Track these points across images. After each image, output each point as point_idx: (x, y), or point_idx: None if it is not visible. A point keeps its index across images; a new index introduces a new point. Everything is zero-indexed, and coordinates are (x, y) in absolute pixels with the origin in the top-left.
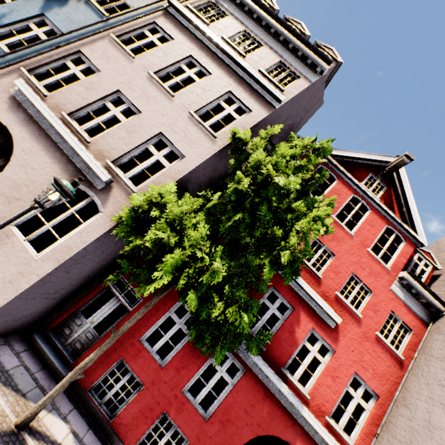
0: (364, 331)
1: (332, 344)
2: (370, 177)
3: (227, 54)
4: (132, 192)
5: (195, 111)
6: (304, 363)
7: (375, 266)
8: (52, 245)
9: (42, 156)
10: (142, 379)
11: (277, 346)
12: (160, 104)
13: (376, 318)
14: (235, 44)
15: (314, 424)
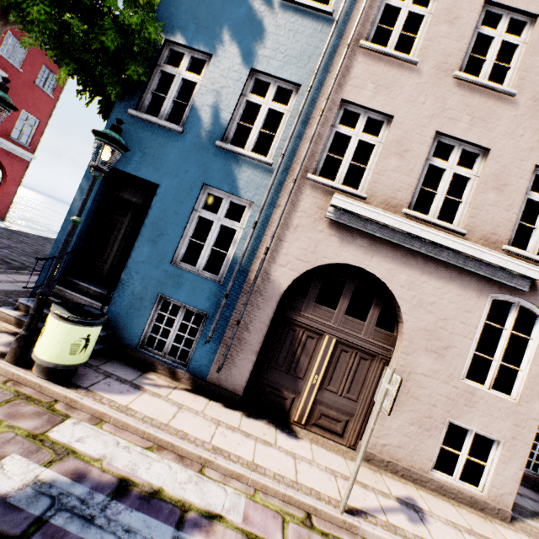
0: None
1: None
2: None
3: None
4: None
5: None
6: None
7: None
8: (519, 380)
9: (427, 282)
10: None
11: None
12: (504, 120)
13: None
14: None
15: None
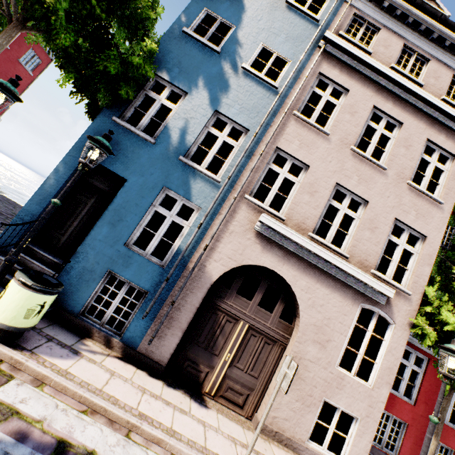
0: None
1: None
2: None
3: (410, 92)
4: (405, 294)
5: (409, 179)
6: None
7: None
8: (374, 371)
9: (319, 288)
10: (404, 419)
11: None
12: (378, 184)
13: None
14: (400, 68)
15: None
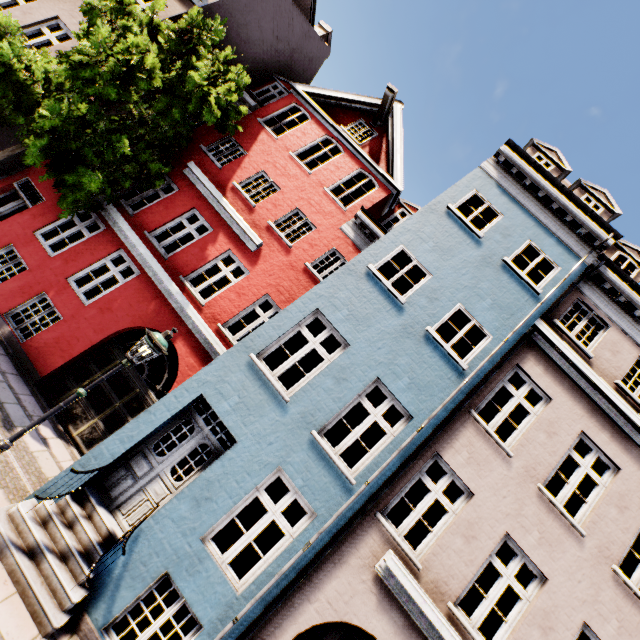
0: (292, 260)
1: (248, 266)
2: (360, 124)
3: None
4: None
5: None
6: (212, 279)
7: (328, 205)
8: None
9: None
10: (28, 263)
11: (183, 259)
12: None
13: (311, 252)
14: None
15: (197, 321)
